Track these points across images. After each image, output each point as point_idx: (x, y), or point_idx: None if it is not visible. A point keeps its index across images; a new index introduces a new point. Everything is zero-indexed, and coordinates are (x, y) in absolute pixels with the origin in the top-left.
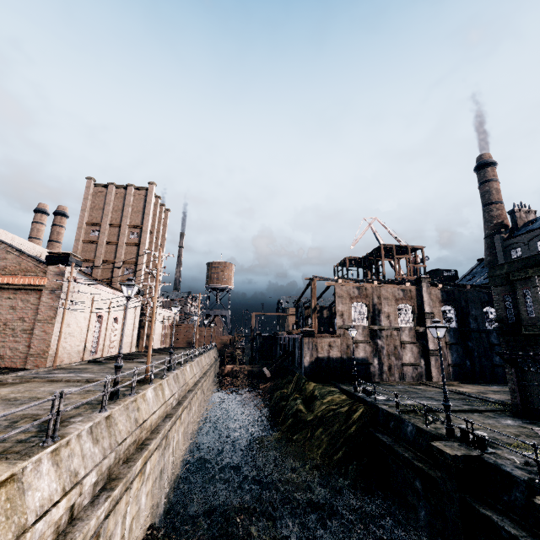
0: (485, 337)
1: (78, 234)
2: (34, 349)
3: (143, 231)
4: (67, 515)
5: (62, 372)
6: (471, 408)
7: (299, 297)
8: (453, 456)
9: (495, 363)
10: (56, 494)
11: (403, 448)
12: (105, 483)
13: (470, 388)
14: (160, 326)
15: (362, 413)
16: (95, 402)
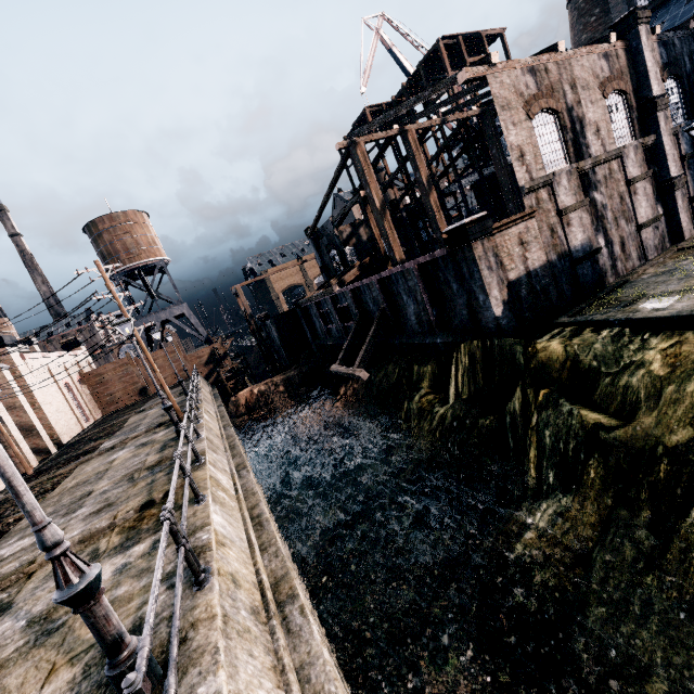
0: None
1: None
2: None
3: None
4: None
5: None
6: None
7: (317, 215)
8: None
9: None
10: None
11: None
12: None
13: None
14: (54, 393)
15: None
16: None
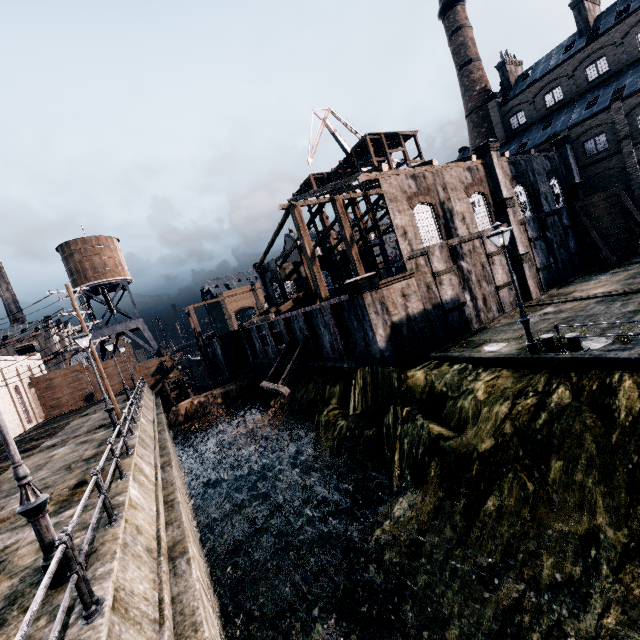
0: (558, 221)
1: None
2: None
3: None
4: None
5: None
6: None
7: (263, 254)
8: None
9: (572, 251)
10: None
11: None
12: None
13: (595, 287)
14: (3, 394)
15: None
16: None
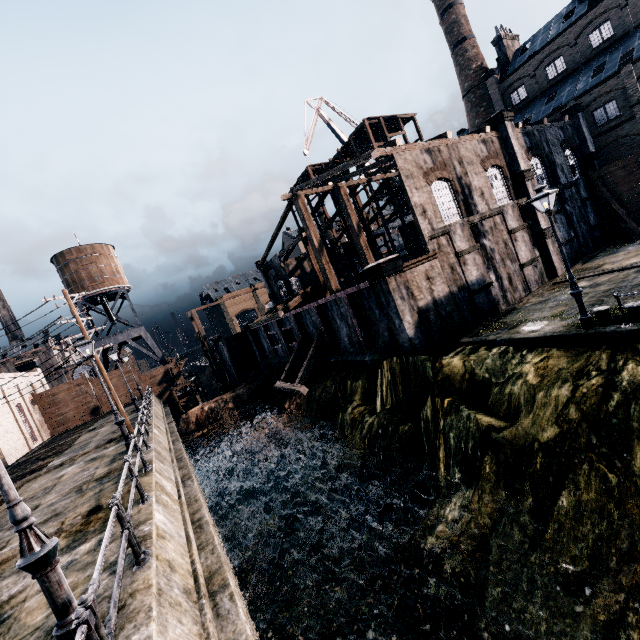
0: (576, 193)
1: None
2: None
3: None
4: None
5: None
6: None
7: (266, 250)
8: None
9: (592, 224)
10: None
11: None
12: None
13: (627, 258)
14: (5, 413)
15: None
16: None
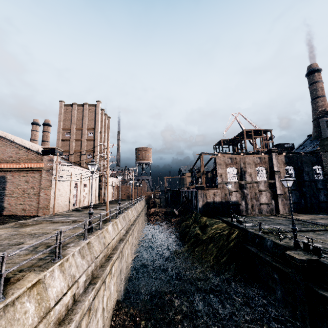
0: (314, 185)
1: (58, 136)
2: (41, 205)
3: (95, 131)
4: (72, 300)
5: (59, 217)
6: (307, 229)
7: (192, 166)
8: (300, 260)
9: (321, 200)
10: (64, 288)
11: (265, 255)
12: (90, 280)
13: (304, 217)
14: (111, 188)
15: (237, 234)
16: (80, 234)
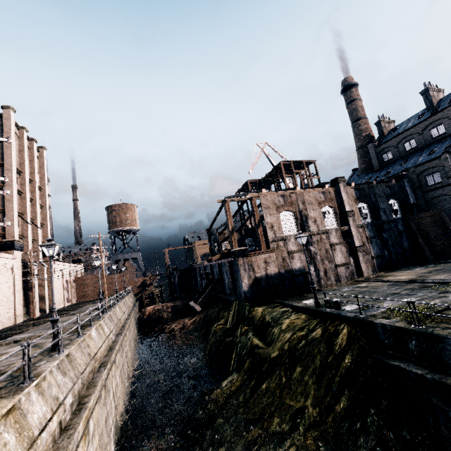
0: (394, 227)
1: None
2: None
3: (5, 169)
4: None
5: None
6: None
7: (210, 224)
8: None
9: (405, 248)
10: None
11: None
12: None
13: (404, 275)
14: (60, 283)
15: (350, 335)
16: None
